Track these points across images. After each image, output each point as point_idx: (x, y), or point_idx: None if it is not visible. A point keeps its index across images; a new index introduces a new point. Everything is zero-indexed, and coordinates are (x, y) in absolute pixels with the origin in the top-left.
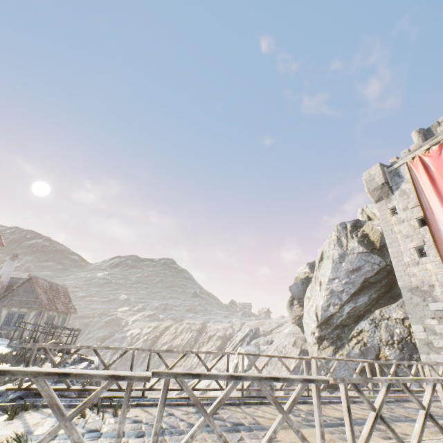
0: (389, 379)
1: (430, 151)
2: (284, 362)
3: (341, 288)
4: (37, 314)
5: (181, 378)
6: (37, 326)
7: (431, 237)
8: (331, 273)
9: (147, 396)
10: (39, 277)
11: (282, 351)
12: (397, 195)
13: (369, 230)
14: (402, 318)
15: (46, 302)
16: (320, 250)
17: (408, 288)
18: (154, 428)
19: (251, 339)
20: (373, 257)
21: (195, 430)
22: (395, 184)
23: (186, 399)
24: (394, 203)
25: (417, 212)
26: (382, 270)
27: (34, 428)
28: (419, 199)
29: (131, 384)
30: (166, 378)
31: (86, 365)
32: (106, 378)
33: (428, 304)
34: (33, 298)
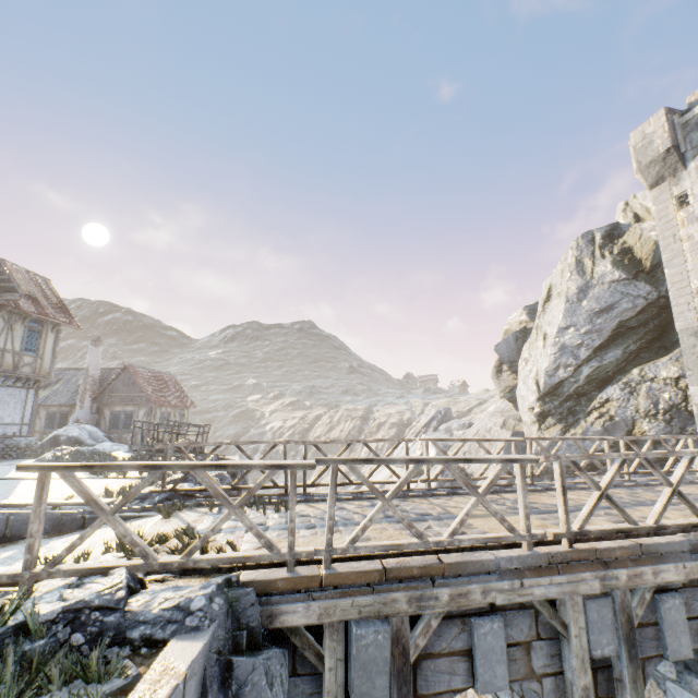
0: (624, 454)
1: None
2: (484, 446)
3: (578, 342)
4: (147, 412)
5: (351, 465)
6: (151, 426)
7: None
8: (563, 320)
9: (309, 493)
10: (136, 366)
11: (486, 436)
12: (693, 169)
13: (634, 240)
14: (676, 377)
15: (154, 397)
16: (546, 283)
17: (690, 332)
18: (327, 514)
19: (439, 424)
20: (637, 287)
21: (373, 514)
22: (692, 148)
23: (358, 493)
24: (685, 186)
25: None
26: (650, 307)
27: (194, 524)
28: None
29: (294, 473)
30: (333, 466)
31: None
32: (267, 467)
33: None
34: (137, 393)
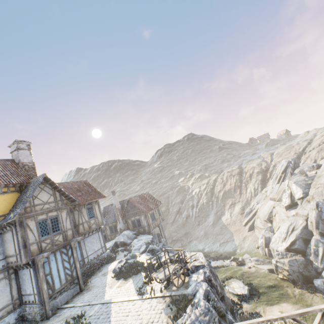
0: None
1: None
2: None
3: None
4: (144, 217)
5: None
6: (148, 223)
7: None
8: None
9: None
10: (132, 197)
11: None
12: None
13: None
14: None
15: (144, 209)
16: None
17: None
18: None
19: (293, 169)
20: None
21: None
22: None
23: None
24: None
25: None
26: None
27: None
28: None
29: None
30: None
31: (203, 275)
32: None
33: None
34: (137, 210)
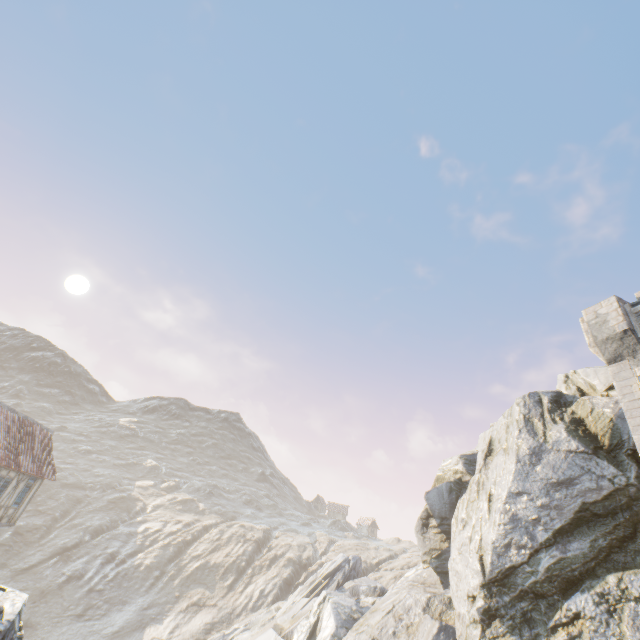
0: None
1: None
2: None
3: (534, 516)
4: None
5: None
6: None
7: None
8: (515, 482)
9: None
10: (4, 405)
11: (403, 618)
12: None
13: (585, 412)
14: None
15: None
16: (484, 435)
17: None
18: None
19: (345, 578)
20: (599, 464)
21: None
22: None
23: None
24: None
25: None
26: (619, 493)
27: None
28: None
29: None
30: None
31: None
32: None
33: None
34: None
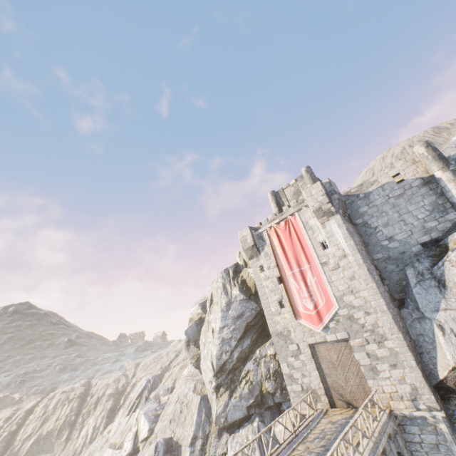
0: None
1: (280, 225)
2: None
3: (230, 335)
4: None
5: None
6: None
7: (286, 293)
8: (222, 322)
9: None
10: None
11: (184, 401)
12: (263, 255)
13: (246, 276)
14: (274, 354)
15: None
16: (209, 289)
17: (276, 334)
18: None
19: (150, 392)
20: (251, 303)
21: None
22: (261, 246)
23: None
24: (261, 262)
25: (276, 271)
26: (258, 314)
27: None
28: (276, 262)
29: None
30: None
31: None
32: None
33: (288, 345)
34: None
